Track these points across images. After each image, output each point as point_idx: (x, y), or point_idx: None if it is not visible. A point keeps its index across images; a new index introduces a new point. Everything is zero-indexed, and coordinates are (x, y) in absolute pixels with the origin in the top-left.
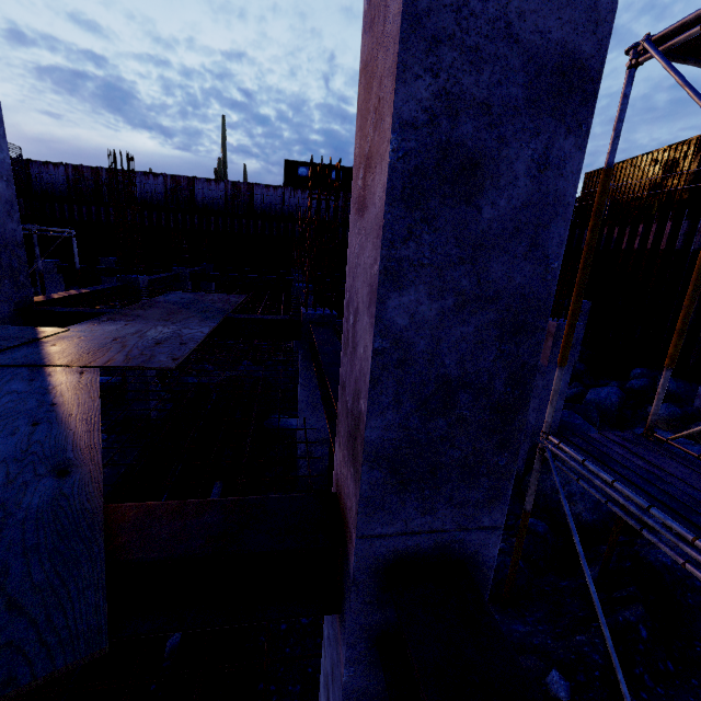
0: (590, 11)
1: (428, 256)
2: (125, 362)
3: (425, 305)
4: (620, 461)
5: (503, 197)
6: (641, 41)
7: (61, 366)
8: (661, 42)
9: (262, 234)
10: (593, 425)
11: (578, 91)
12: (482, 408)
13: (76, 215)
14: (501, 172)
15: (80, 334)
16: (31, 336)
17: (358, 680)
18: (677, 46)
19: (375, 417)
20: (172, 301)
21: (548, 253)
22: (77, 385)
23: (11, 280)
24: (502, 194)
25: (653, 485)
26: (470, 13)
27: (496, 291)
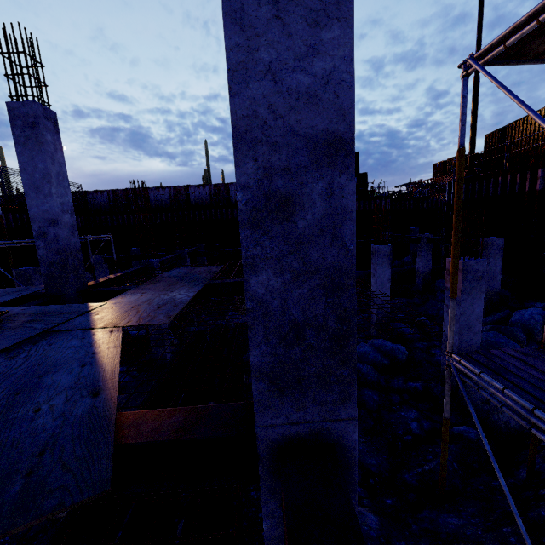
0: (339, 110)
1: (270, 253)
2: (138, 322)
3: (273, 280)
4: (515, 372)
5: (308, 214)
6: (466, 59)
7: (100, 328)
8: (483, 56)
9: (237, 218)
10: (520, 343)
11: (342, 151)
12: (323, 338)
13: (115, 222)
14: (304, 201)
15: (113, 305)
16: (84, 310)
17: (274, 530)
18: (497, 56)
19: (254, 349)
20: (173, 276)
21: (345, 241)
22: (108, 339)
23: (74, 274)
24: (307, 212)
25: (542, 391)
26: (269, 127)
27: (316, 267)
